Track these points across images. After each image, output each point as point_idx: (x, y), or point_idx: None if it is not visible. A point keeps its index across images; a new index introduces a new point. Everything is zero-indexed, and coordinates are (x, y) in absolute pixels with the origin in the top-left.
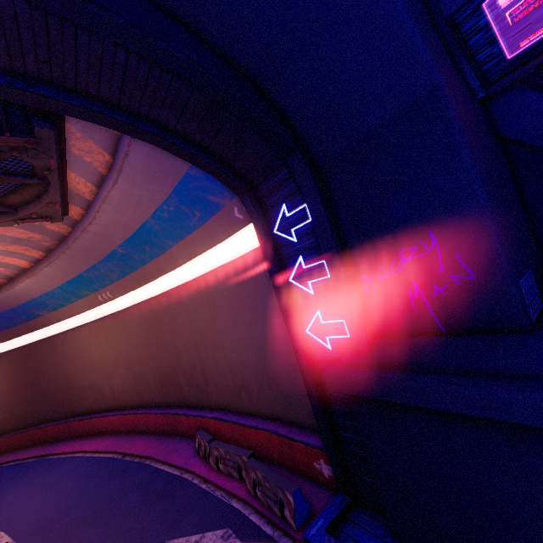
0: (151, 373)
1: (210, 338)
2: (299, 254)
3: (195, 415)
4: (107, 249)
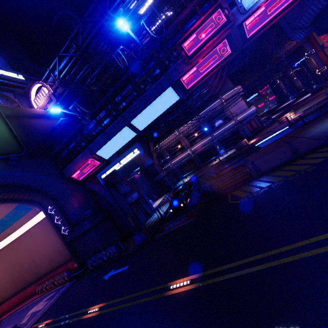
0: (7, 282)
1: (36, 250)
2: (55, 216)
3: (34, 283)
4: None
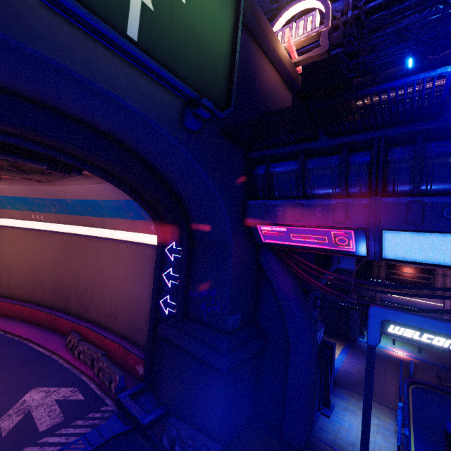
0: (50, 282)
1: (106, 278)
2: (171, 266)
3: (74, 321)
4: (60, 197)
